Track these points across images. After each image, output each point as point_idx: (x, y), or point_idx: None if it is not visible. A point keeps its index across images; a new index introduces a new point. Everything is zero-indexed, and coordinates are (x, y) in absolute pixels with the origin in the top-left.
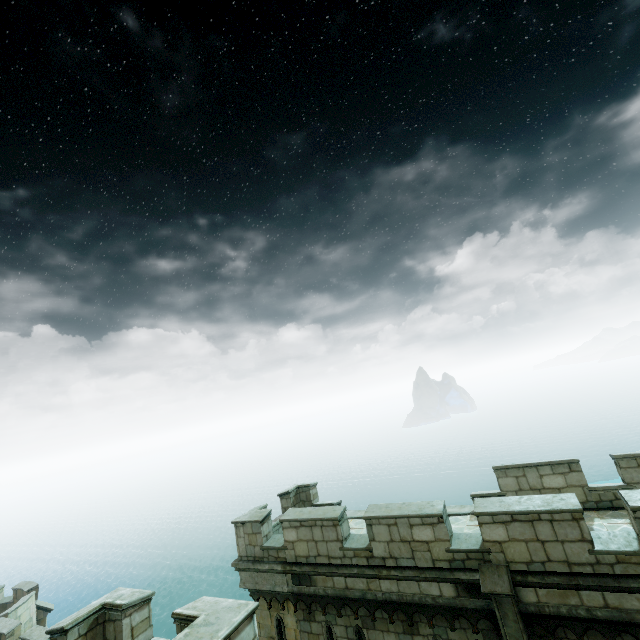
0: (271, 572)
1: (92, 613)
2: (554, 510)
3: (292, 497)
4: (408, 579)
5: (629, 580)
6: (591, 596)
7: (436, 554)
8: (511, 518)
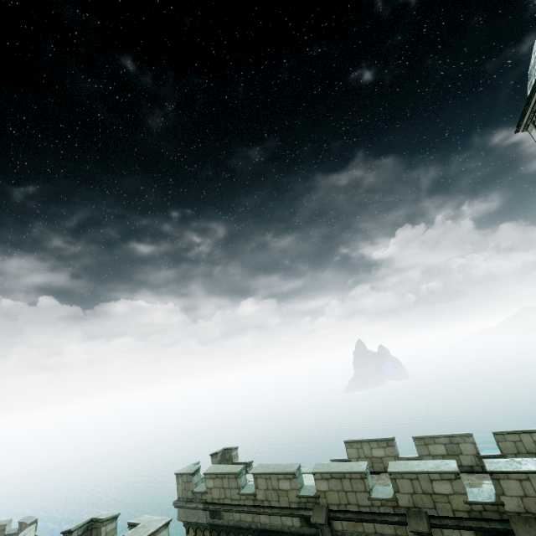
0: (197, 509)
1: (85, 523)
2: (351, 472)
3: (219, 456)
4: (275, 514)
5: (385, 516)
6: (368, 526)
7: (291, 498)
8: (330, 476)
